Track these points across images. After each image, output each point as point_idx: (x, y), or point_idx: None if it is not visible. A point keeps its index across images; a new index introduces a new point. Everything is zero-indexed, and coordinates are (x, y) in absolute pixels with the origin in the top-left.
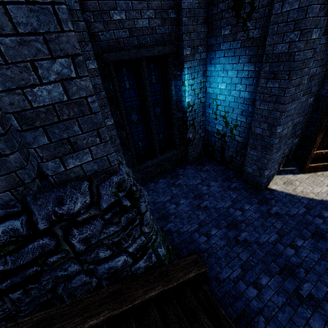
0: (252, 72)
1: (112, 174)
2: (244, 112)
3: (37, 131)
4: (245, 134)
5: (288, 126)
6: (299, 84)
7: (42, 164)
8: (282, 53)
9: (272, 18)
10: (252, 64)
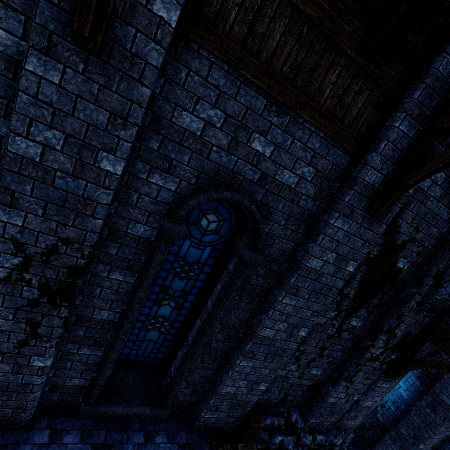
0: (417, 385)
1: (350, 431)
2: (396, 404)
3: (355, 411)
4: (389, 420)
5: (428, 446)
6: (447, 427)
7: (343, 419)
8: (444, 401)
9: (446, 377)
10: (419, 381)
